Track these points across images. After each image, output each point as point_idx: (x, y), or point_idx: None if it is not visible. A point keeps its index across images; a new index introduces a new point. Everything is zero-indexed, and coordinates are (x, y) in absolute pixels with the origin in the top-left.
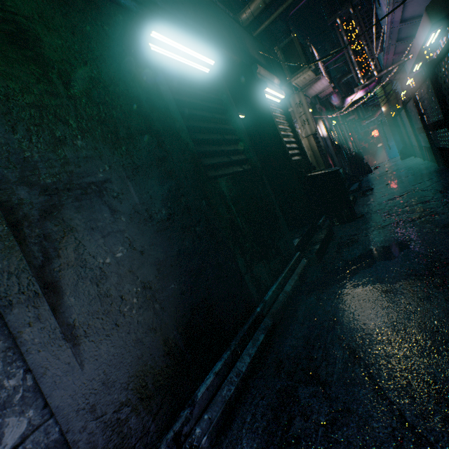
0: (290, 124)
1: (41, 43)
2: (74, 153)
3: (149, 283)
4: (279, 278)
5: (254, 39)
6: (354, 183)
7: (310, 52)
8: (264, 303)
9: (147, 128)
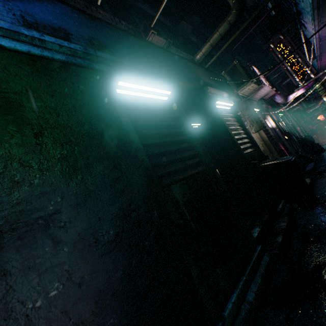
0: (240, 124)
1: (23, 108)
2: (29, 191)
3: (83, 322)
4: (240, 283)
5: (205, 70)
6: (309, 163)
7: (251, 70)
8: (223, 322)
9: (105, 155)
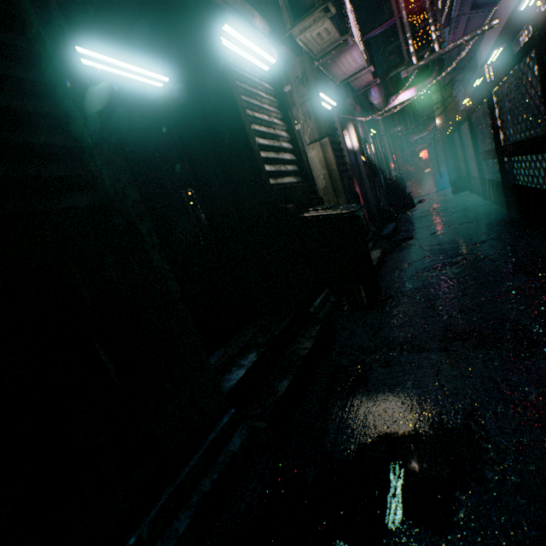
0: (286, 116)
1: None
2: None
3: None
4: None
5: None
6: (389, 223)
7: None
8: None
9: None
